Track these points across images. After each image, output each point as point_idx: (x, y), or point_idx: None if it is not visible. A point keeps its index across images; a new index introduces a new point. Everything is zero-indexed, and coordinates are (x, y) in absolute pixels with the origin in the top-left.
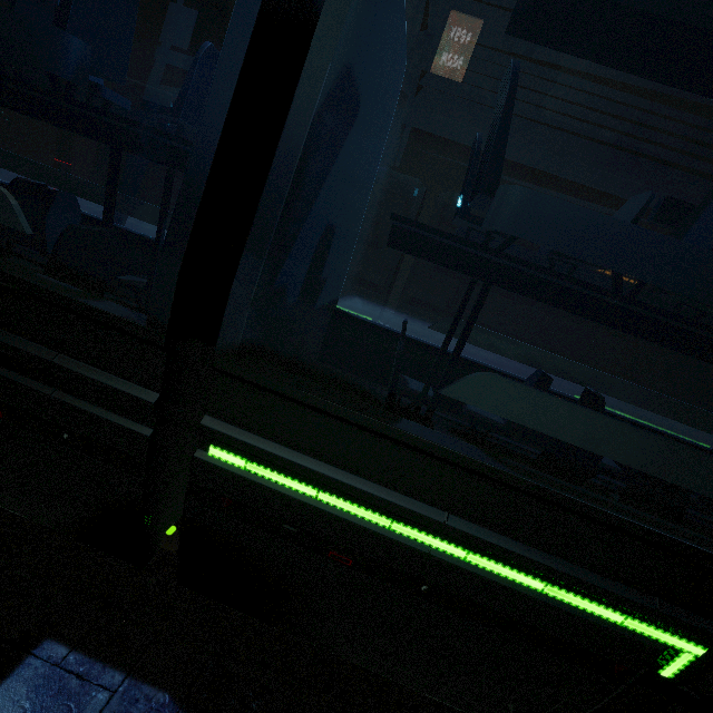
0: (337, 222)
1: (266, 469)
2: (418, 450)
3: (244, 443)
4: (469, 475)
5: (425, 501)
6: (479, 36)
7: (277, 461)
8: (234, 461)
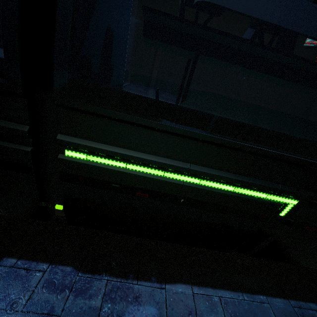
0: (113, 28)
1: (98, 157)
2: (173, 134)
3: (83, 145)
4: (198, 143)
5: (178, 160)
6: None
7: (103, 152)
8: (80, 156)
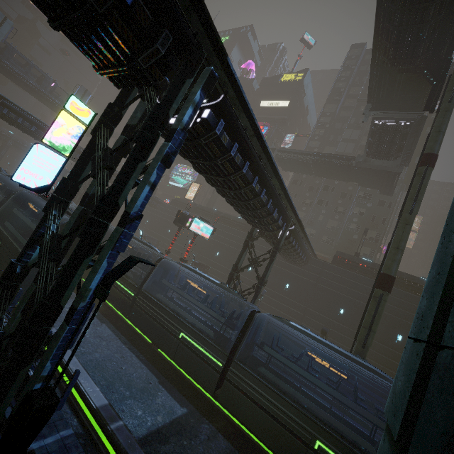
0: None
1: None
2: None
3: None
4: None
5: None
6: (198, 188)
7: None
8: None
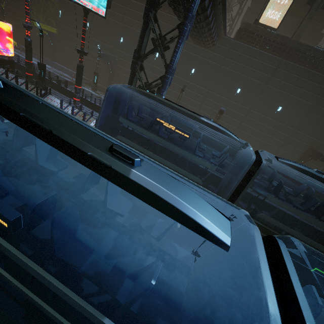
0: None
1: None
2: None
3: None
4: None
5: None
6: None
7: None
8: None
